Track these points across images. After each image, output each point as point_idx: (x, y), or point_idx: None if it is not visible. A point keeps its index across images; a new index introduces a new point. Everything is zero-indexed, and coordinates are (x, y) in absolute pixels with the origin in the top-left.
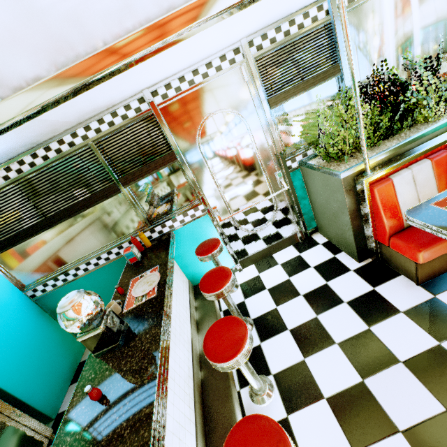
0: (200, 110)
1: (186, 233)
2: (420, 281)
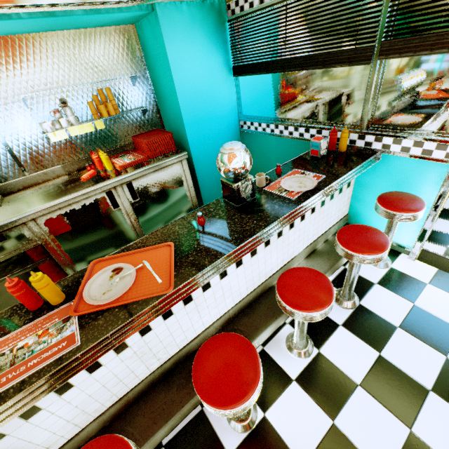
0: None
1: (394, 166)
2: None
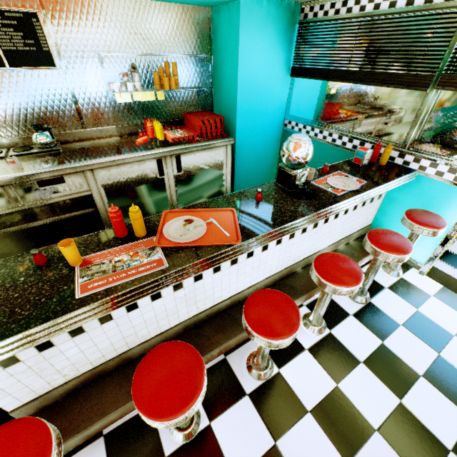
0: None
1: (425, 187)
2: None
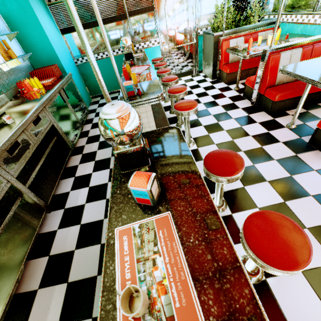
0: None
1: (148, 53)
2: (226, 82)
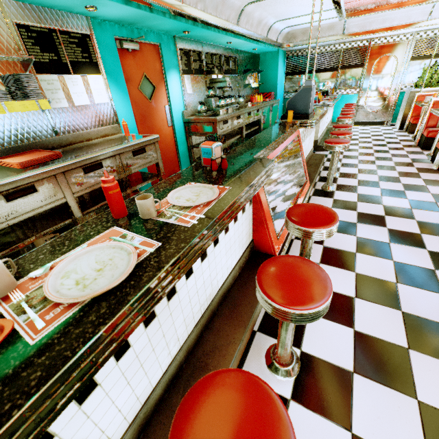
0: (384, 52)
1: (345, 98)
2: (409, 132)
